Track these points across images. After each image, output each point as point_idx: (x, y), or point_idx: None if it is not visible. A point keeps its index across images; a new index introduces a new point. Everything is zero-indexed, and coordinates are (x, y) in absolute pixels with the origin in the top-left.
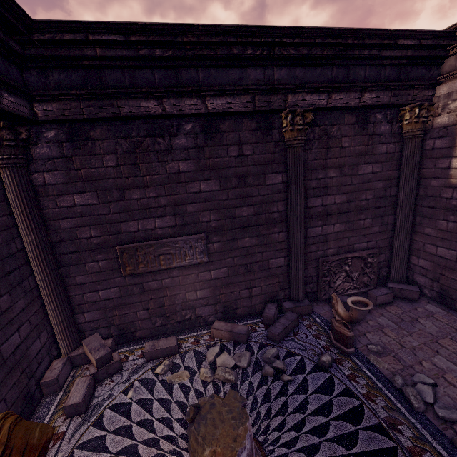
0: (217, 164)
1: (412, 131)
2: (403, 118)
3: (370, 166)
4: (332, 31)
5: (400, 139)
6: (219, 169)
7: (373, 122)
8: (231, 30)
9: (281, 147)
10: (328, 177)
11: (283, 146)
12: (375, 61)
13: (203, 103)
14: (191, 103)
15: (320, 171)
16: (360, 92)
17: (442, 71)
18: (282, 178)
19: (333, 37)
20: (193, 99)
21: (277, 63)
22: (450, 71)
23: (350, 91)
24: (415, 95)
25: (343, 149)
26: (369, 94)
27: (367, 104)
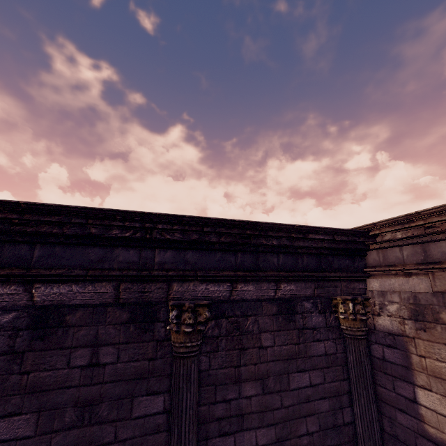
0: (43, 382)
1: (351, 329)
2: (337, 309)
3: (307, 374)
4: (223, 222)
5: (340, 334)
6: (44, 392)
7: (301, 312)
8: (76, 210)
9: (167, 348)
10: (244, 396)
11: (171, 347)
12: (288, 249)
13: (28, 291)
14: (2, 292)
15: (230, 387)
16: (274, 282)
17: (367, 263)
18: (164, 403)
19: (226, 226)
20: (9, 285)
21: (158, 245)
22: (375, 264)
23: (262, 280)
24: (344, 287)
25: (263, 350)
26: (287, 285)
27: (286, 296)
